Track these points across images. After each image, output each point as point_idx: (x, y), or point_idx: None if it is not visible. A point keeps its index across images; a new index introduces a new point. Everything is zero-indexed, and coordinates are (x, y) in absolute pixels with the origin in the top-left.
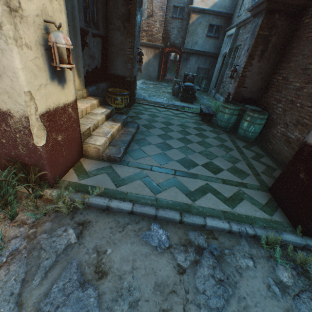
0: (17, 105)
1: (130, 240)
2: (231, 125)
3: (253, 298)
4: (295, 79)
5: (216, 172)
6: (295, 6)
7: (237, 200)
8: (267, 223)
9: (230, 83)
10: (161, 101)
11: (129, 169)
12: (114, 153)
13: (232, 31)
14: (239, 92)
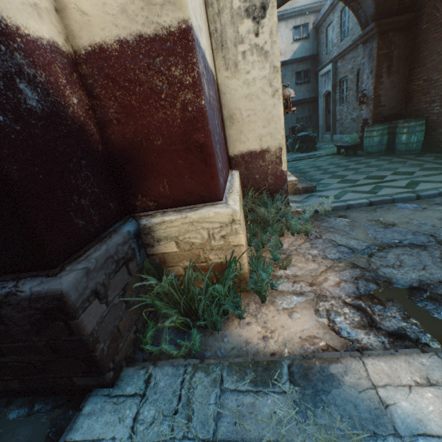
0: (275, 141)
1: (388, 213)
2: (385, 147)
3: None
4: (440, 76)
5: (410, 174)
6: (405, 20)
7: None
8: None
9: (361, 109)
10: None
11: (330, 192)
12: (307, 185)
13: (328, 68)
14: (377, 113)
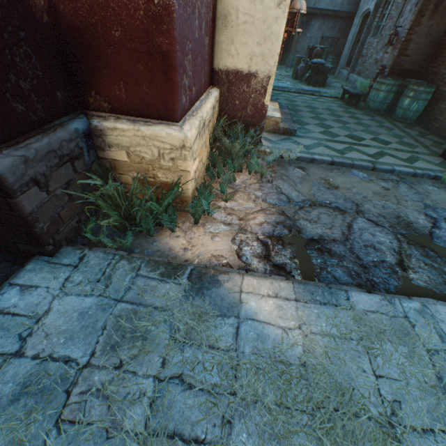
0: (266, 66)
1: (341, 176)
2: (386, 107)
3: (440, 201)
4: None
5: (386, 144)
6: None
7: (413, 160)
8: (443, 172)
9: (386, 52)
10: (285, 86)
11: (307, 141)
12: (289, 127)
13: None
14: (398, 63)
